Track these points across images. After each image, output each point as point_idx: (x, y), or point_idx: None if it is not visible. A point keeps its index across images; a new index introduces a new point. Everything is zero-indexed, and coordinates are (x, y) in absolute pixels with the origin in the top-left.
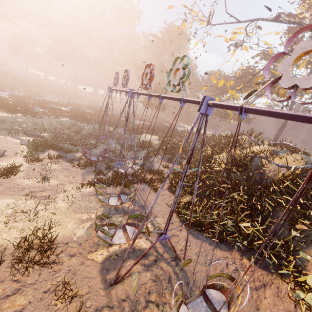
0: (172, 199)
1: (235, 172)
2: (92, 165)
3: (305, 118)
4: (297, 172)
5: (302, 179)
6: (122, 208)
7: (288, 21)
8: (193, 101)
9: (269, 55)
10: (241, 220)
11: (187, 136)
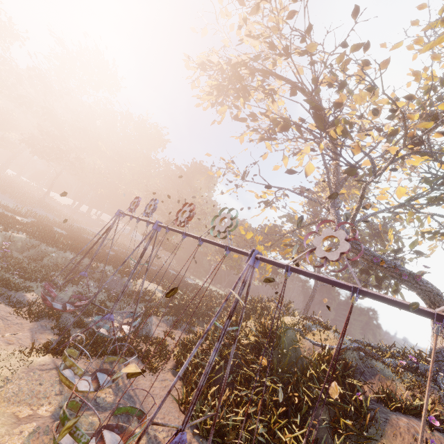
0: (181, 386)
1: (266, 348)
2: (52, 318)
3: (335, 282)
4: (332, 353)
5: (338, 362)
6: (94, 400)
7: (310, 198)
8: (241, 251)
9: (294, 219)
10: (274, 424)
11: (234, 285)
